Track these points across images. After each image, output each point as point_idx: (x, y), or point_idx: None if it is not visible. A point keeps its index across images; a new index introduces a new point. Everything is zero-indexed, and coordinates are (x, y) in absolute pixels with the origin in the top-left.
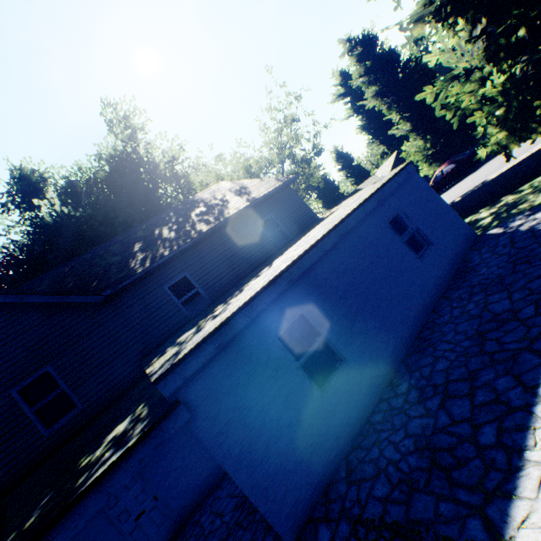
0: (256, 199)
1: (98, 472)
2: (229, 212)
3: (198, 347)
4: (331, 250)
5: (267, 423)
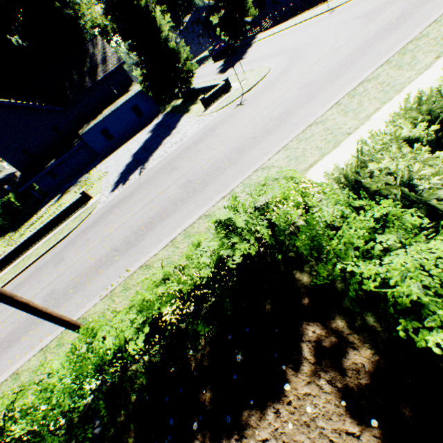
0: (107, 74)
1: (75, 145)
2: (97, 78)
3: (86, 132)
4: (114, 115)
5: (99, 144)
